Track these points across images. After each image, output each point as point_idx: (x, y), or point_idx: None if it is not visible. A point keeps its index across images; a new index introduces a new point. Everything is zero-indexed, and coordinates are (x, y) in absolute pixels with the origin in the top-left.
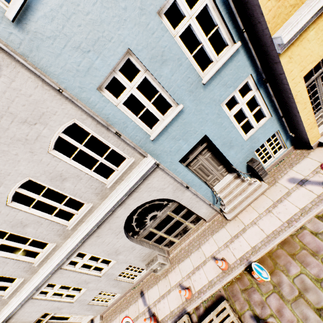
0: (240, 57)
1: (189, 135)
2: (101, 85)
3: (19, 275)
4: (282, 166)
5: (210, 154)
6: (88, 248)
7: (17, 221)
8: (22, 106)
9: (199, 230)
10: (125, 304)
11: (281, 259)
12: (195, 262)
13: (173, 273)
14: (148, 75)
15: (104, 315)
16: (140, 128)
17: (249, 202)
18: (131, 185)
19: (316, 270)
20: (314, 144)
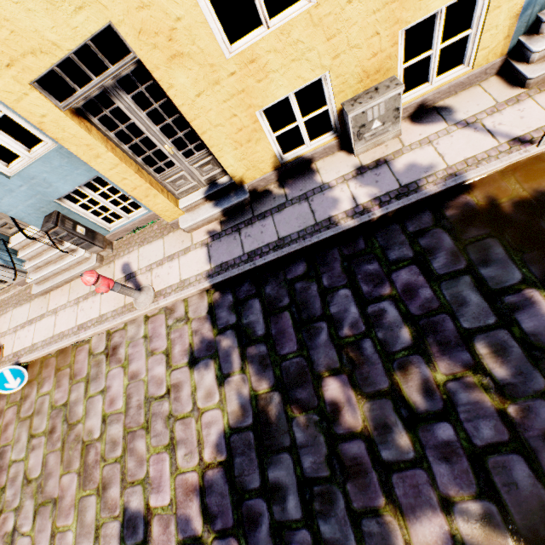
0: None
1: None
2: None
3: None
4: (137, 238)
5: None
6: None
7: None
8: None
9: (8, 293)
10: None
11: (47, 370)
12: None
13: None
14: None
15: None
16: None
17: (65, 278)
18: None
19: (60, 395)
20: (173, 222)
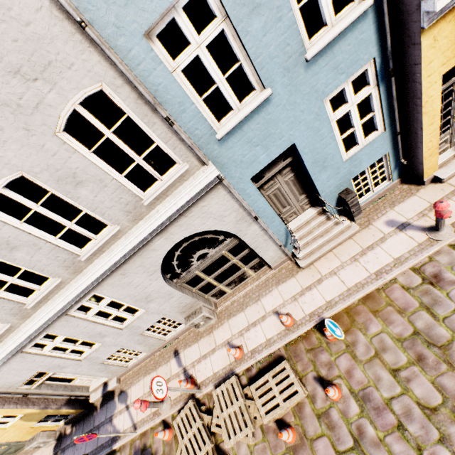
0: (366, 26)
1: (271, 140)
2: (151, 30)
3: (4, 320)
4: (382, 204)
5: (292, 176)
6: (107, 290)
7: (2, 240)
8: (12, 42)
9: (260, 279)
10: (153, 365)
11: (360, 316)
12: (250, 317)
13: (221, 329)
14: (227, 28)
15: (123, 378)
16: (203, 118)
17: (332, 246)
18: (181, 205)
19: (400, 329)
20: (428, 179)
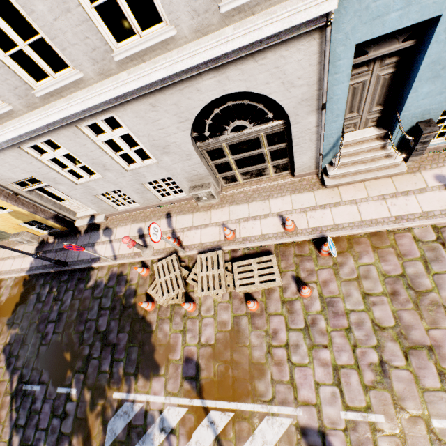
0: None
1: None
2: None
3: (5, 98)
4: (443, 156)
5: (390, 73)
6: (129, 117)
7: None
8: None
9: (276, 181)
10: (143, 217)
11: (360, 246)
12: (253, 211)
13: (220, 211)
14: None
15: (110, 218)
16: None
17: (368, 178)
18: (264, 36)
19: (390, 268)
20: None
